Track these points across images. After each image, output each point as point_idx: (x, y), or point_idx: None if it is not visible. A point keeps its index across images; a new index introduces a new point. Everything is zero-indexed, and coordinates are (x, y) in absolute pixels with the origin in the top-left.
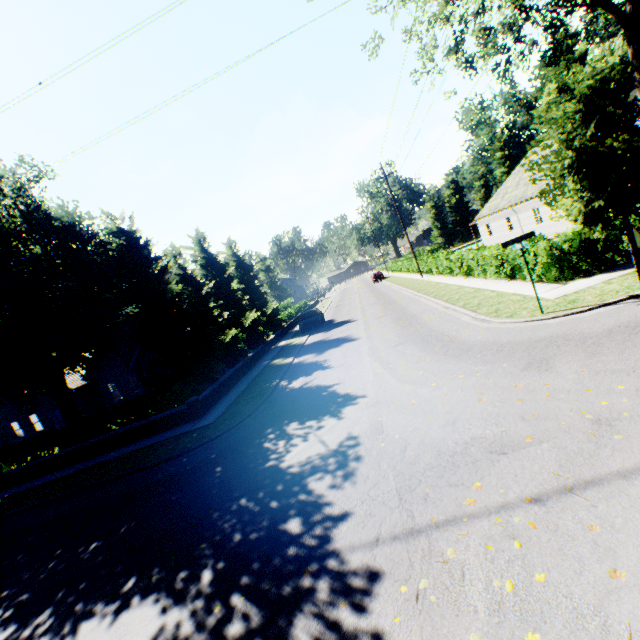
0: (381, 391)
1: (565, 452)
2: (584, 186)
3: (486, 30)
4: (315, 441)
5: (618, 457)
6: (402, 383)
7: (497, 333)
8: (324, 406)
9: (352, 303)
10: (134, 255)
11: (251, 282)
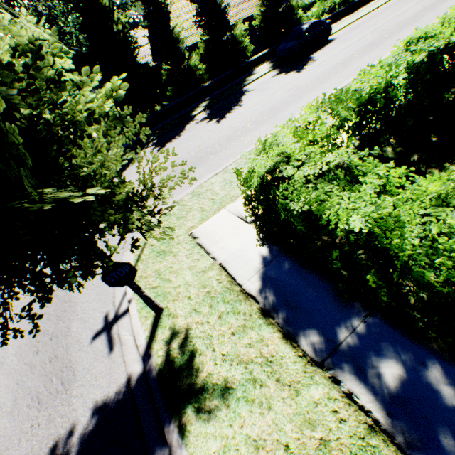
0: None
1: None
2: None
3: None
4: None
5: None
6: None
7: None
8: None
9: None
10: None
11: None
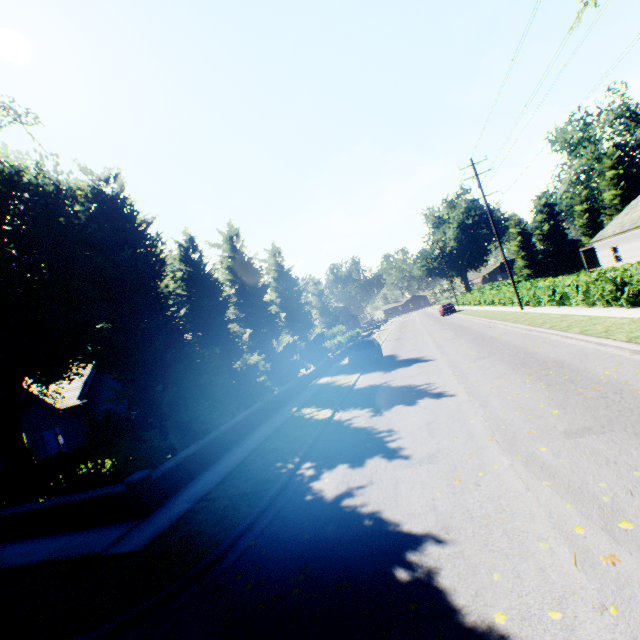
0: None
1: None
2: None
3: None
4: None
5: None
6: None
7: None
8: None
9: (418, 336)
10: (109, 228)
11: (293, 298)
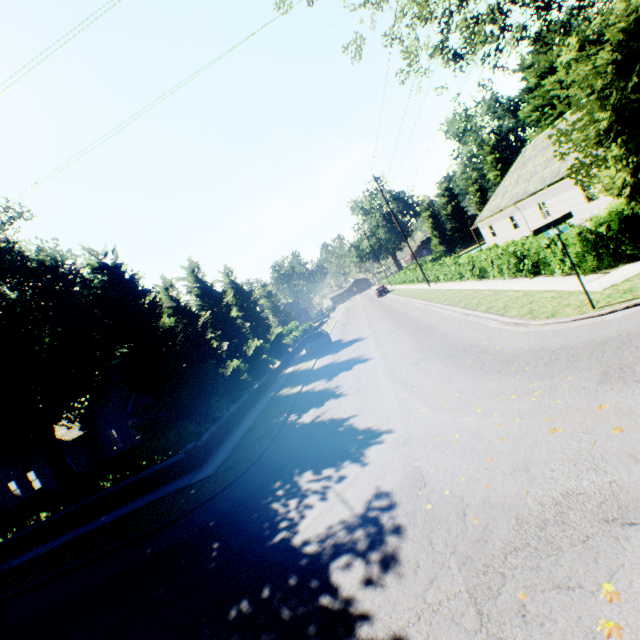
0: (410, 423)
1: None
2: (630, 149)
3: (472, 18)
4: (335, 500)
5: None
6: (435, 411)
7: (541, 337)
8: (342, 447)
9: (358, 320)
10: (119, 290)
11: (251, 308)
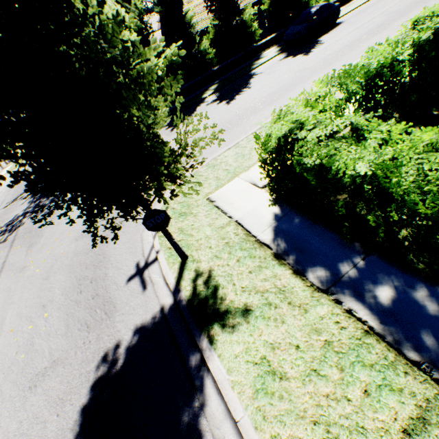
0: None
1: (17, 263)
2: None
3: None
4: None
5: (5, 276)
6: None
7: None
8: None
9: None
10: None
11: None
